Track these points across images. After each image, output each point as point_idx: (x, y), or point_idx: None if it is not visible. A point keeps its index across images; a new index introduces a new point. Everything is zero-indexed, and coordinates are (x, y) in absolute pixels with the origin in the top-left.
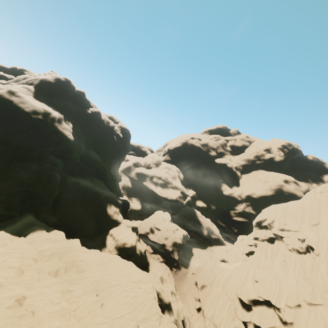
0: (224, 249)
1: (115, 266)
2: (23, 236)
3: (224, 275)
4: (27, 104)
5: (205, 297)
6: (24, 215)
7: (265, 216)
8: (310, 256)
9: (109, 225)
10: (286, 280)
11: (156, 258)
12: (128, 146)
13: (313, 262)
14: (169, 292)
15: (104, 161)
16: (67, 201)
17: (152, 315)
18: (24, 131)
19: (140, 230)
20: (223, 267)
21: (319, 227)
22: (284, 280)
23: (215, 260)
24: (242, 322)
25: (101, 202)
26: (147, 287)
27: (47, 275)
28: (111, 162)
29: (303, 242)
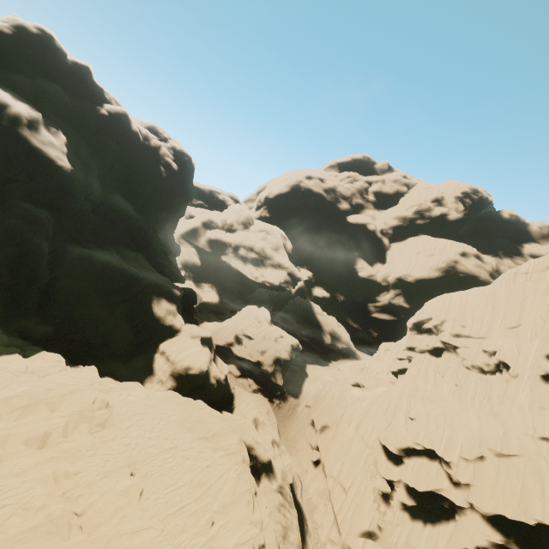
0: (358, 367)
1: (168, 412)
2: None
3: (359, 409)
4: None
5: (327, 444)
6: None
7: (429, 313)
8: (501, 378)
9: (158, 335)
10: (461, 416)
11: (245, 385)
12: (190, 189)
13: (506, 387)
14: (269, 442)
15: (143, 216)
16: (69, 293)
17: (239, 498)
18: None
19: (218, 340)
20: (357, 396)
21: (519, 331)
22: (458, 417)
23: (344, 383)
24: (386, 480)
25: (140, 293)
26: (231, 443)
27: (22, 448)
28: (159, 219)
29: (491, 355)
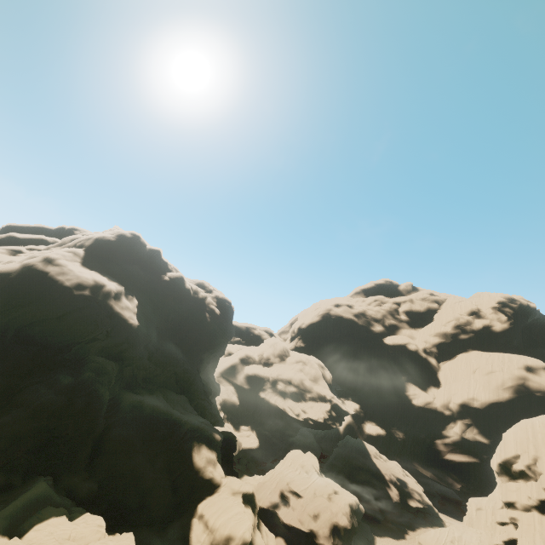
0: (445, 538)
1: None
2: (19, 535)
3: None
4: (70, 275)
5: None
6: (32, 482)
7: (513, 448)
8: None
9: (197, 492)
10: None
11: None
12: (230, 329)
13: None
14: None
15: (189, 358)
16: (118, 443)
17: None
18: (58, 318)
19: (260, 500)
20: None
21: None
22: None
23: None
24: None
25: (181, 440)
26: None
27: None
28: (202, 360)
29: None
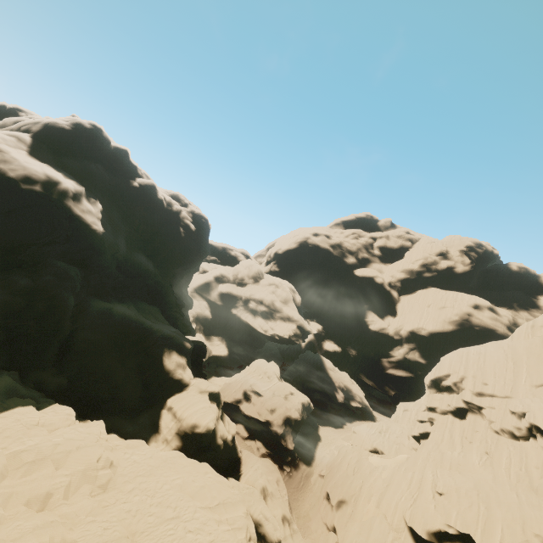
0: (375, 430)
1: (172, 475)
2: None
3: (379, 481)
4: (14, 165)
5: (345, 524)
6: None
7: (447, 369)
8: (536, 445)
9: (167, 389)
10: (496, 491)
11: (253, 448)
12: (205, 247)
13: None
14: (279, 518)
15: (161, 271)
16: (87, 345)
17: None
18: (5, 214)
19: (226, 396)
20: (376, 464)
21: None
22: (493, 492)
23: (360, 449)
24: None
25: (152, 346)
26: (237, 515)
27: (23, 509)
28: (175, 274)
29: (521, 417)
